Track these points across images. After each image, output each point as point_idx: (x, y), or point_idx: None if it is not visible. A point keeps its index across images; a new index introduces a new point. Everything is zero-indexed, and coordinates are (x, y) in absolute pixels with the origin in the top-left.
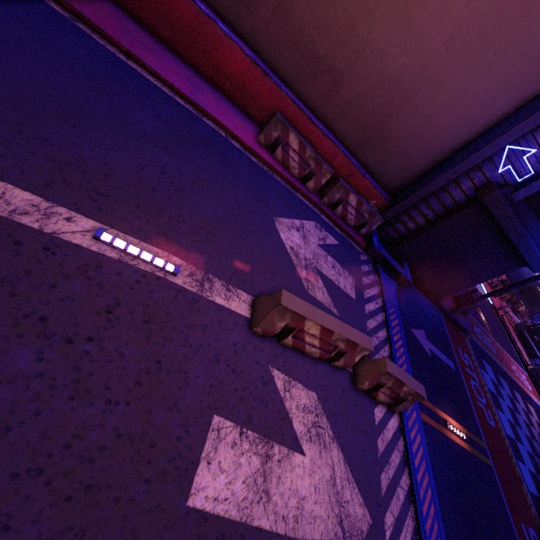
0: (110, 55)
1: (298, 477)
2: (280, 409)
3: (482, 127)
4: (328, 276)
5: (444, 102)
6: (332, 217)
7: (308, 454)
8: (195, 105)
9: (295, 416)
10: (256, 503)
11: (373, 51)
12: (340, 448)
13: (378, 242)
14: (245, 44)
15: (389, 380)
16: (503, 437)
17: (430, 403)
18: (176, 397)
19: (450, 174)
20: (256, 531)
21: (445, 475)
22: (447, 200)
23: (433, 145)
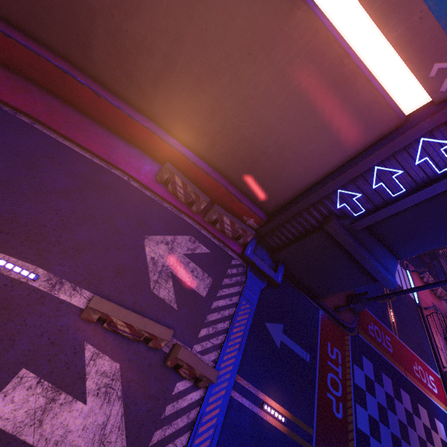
0: (51, 140)
1: (72, 417)
2: (80, 371)
3: (322, 174)
4: (182, 278)
5: (289, 156)
6: (211, 231)
7: (90, 404)
8: (107, 162)
9: (91, 377)
10: (29, 426)
11: (231, 125)
12: (123, 405)
13: (252, 251)
14: (150, 120)
15: (184, 364)
16: (348, 430)
17: (253, 386)
18: (1, 355)
19: (299, 206)
20: (20, 442)
21: (236, 446)
22: (305, 223)
23: (289, 183)
